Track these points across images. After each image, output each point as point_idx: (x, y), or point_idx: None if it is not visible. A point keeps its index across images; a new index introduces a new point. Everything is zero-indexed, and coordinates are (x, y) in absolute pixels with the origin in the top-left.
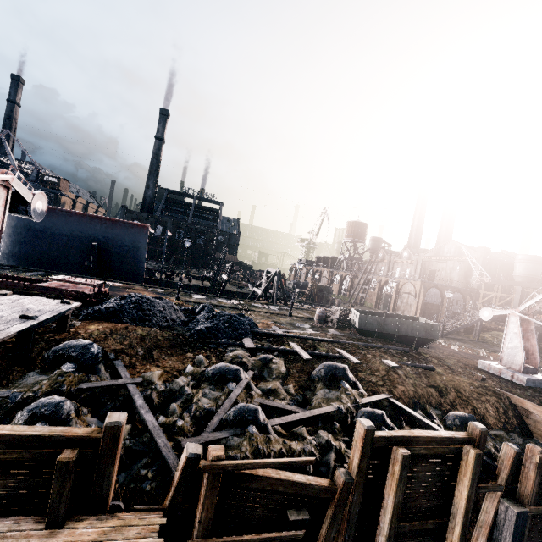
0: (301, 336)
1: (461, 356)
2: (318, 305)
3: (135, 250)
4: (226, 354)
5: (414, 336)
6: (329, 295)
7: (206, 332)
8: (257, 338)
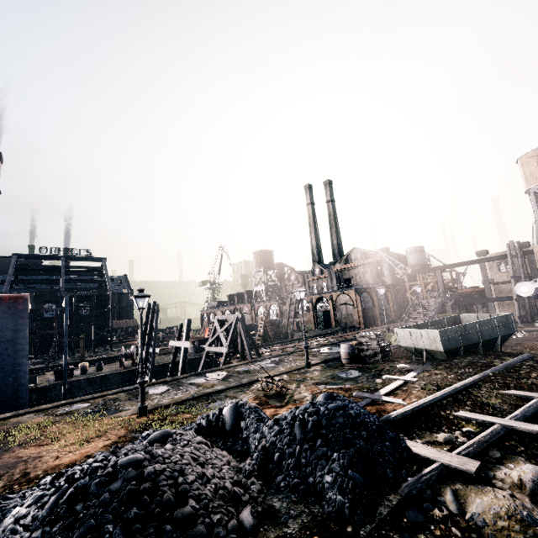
0: (445, 394)
1: (514, 344)
2: (276, 344)
3: (2, 346)
4: (476, 524)
5: (497, 336)
6: (281, 329)
7: (363, 481)
8: (405, 431)
